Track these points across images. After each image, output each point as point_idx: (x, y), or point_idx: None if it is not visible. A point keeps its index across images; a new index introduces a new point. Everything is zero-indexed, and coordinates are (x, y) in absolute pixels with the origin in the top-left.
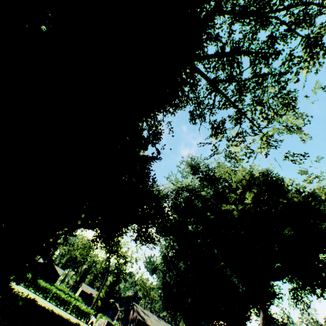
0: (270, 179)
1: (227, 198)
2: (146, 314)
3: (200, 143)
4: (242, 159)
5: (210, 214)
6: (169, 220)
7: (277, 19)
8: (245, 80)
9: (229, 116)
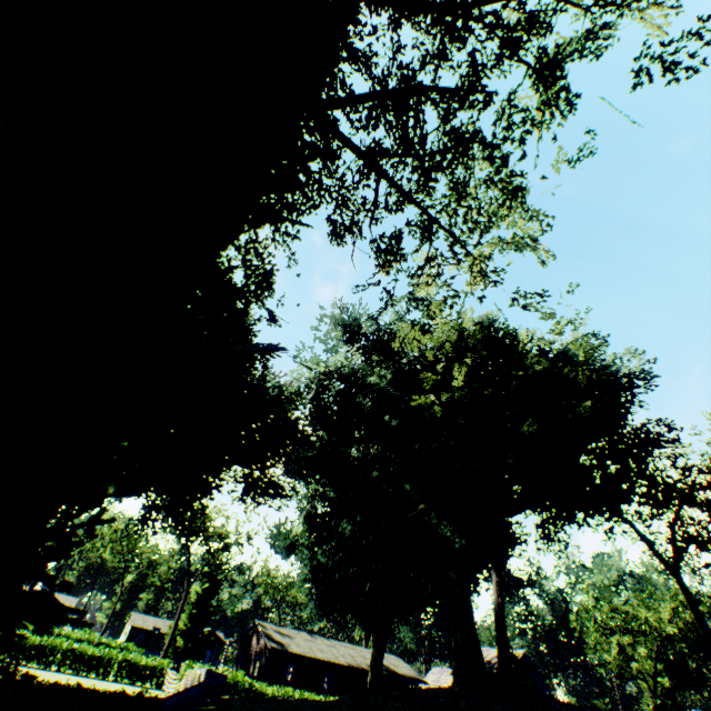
0: (494, 333)
1: (420, 382)
2: (286, 635)
3: (357, 287)
4: (440, 311)
5: (391, 418)
6: (310, 444)
7: (483, 25)
8: (432, 154)
9: (409, 225)
